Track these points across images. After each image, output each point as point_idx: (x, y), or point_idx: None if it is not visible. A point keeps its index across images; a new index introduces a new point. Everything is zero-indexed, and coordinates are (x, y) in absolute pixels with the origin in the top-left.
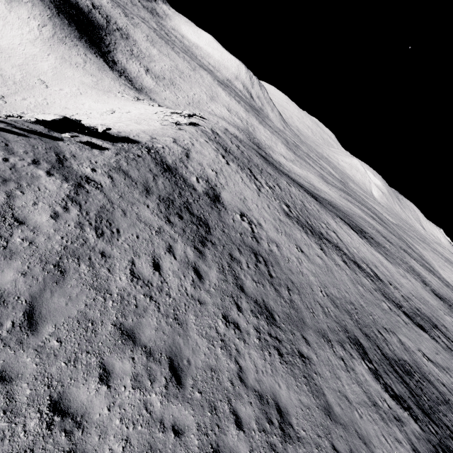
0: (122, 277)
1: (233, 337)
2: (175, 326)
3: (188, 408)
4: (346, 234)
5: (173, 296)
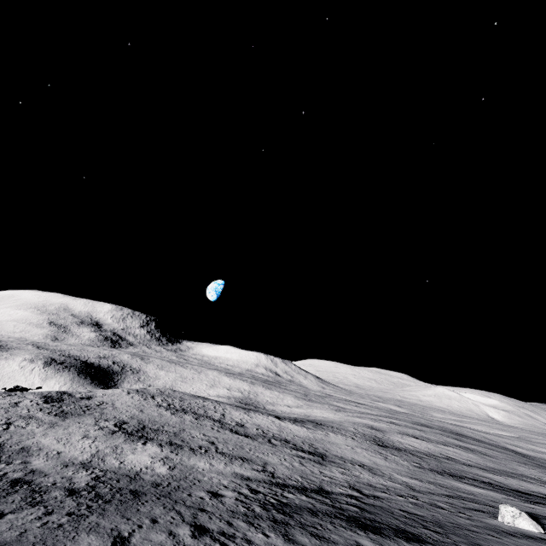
0: (3, 401)
1: (35, 410)
2: (12, 406)
3: (0, 410)
4: (247, 416)
5: (19, 404)
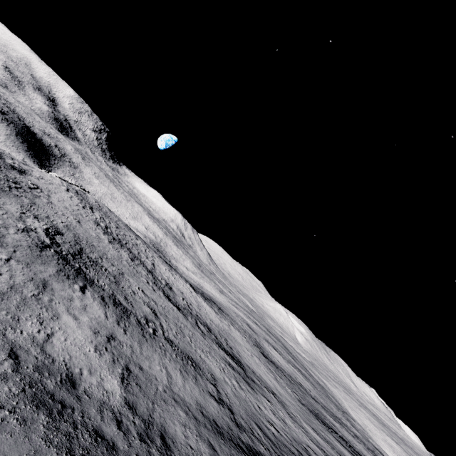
0: None
1: None
2: None
3: None
4: (172, 276)
5: None
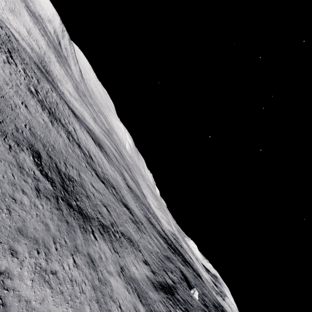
0: None
1: None
2: None
3: None
4: (84, 136)
5: None
